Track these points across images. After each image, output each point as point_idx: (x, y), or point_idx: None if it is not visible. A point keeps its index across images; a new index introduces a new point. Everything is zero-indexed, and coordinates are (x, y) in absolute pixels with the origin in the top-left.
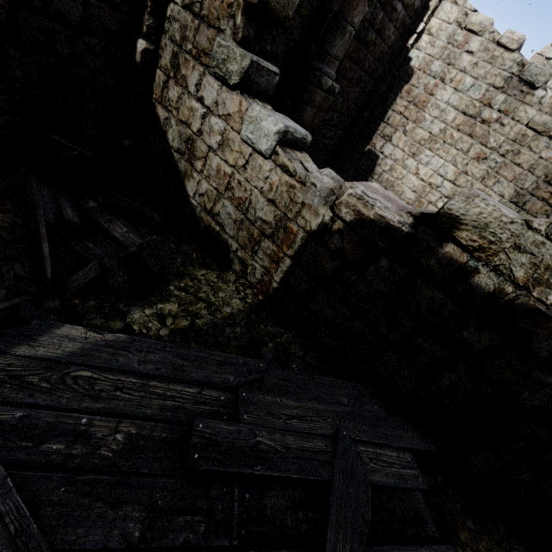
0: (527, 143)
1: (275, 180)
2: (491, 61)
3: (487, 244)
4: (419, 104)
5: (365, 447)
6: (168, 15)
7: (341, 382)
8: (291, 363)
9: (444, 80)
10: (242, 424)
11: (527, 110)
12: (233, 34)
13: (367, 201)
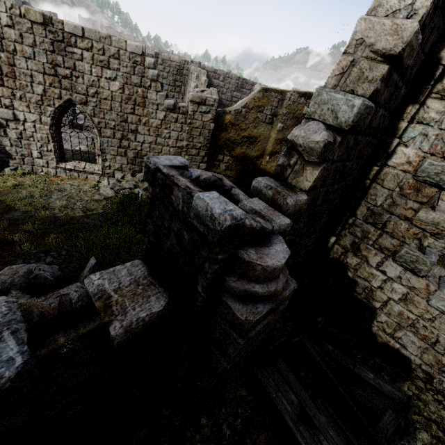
0: None
1: None
2: None
3: None
4: None
5: None
6: (349, 222)
7: None
8: None
9: None
10: None
11: None
12: (419, 249)
13: None
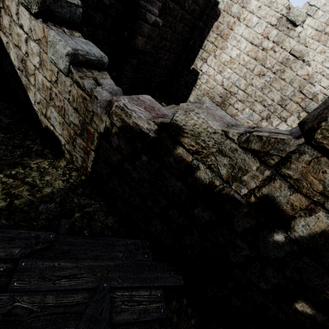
0: (289, 65)
1: (75, 93)
2: (269, 5)
3: (201, 149)
4: (224, 36)
5: (122, 292)
6: None
7: (123, 240)
8: (84, 230)
9: (240, 19)
10: (4, 293)
11: (290, 42)
12: None
13: (127, 112)
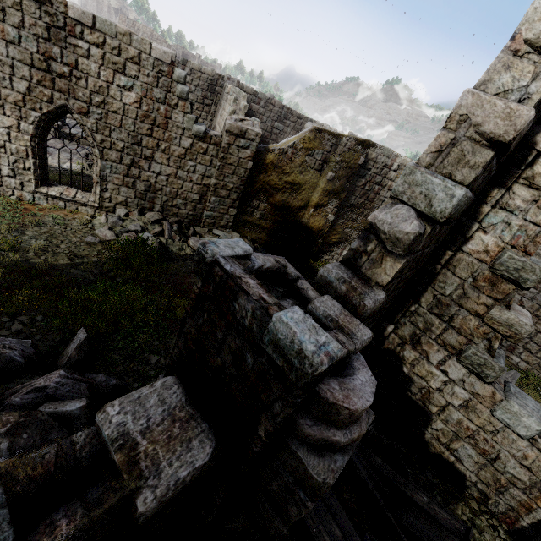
0: None
1: (531, 455)
2: None
3: None
4: None
5: None
6: (411, 309)
7: None
8: None
9: None
10: None
11: None
12: (488, 351)
13: None
